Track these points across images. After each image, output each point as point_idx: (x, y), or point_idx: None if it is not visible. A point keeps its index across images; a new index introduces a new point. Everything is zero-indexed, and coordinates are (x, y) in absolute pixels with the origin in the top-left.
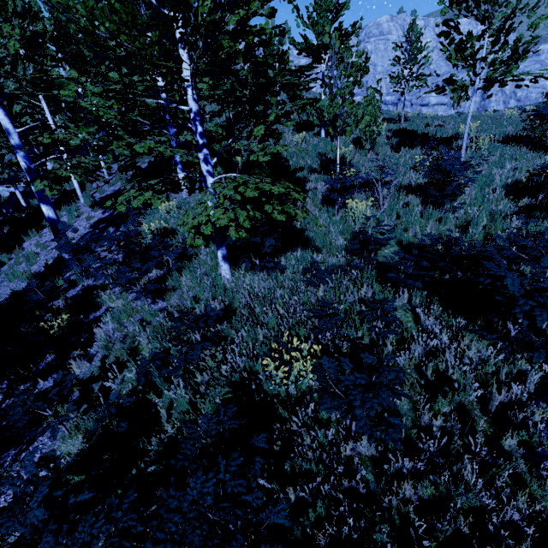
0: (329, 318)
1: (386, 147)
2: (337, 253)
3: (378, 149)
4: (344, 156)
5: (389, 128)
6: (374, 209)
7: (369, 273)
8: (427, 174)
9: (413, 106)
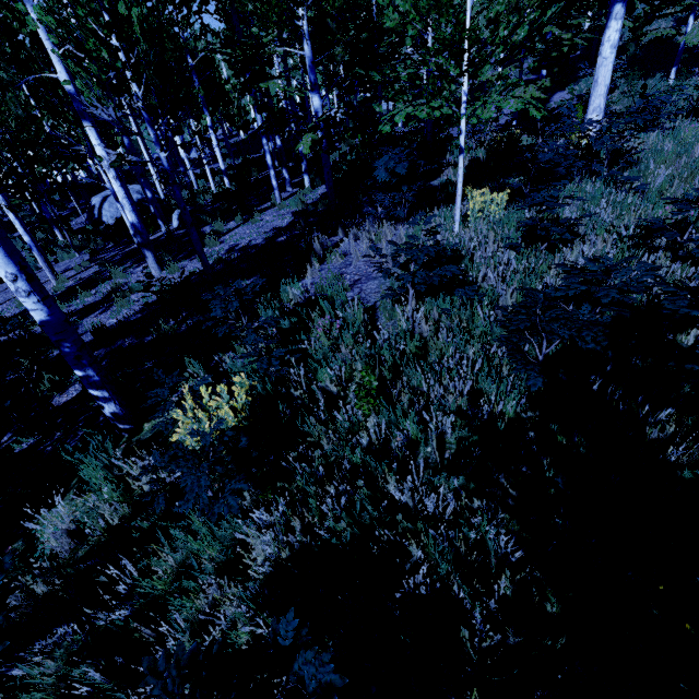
0: None
1: None
2: None
3: None
4: None
5: None
6: None
7: None
8: None
9: None
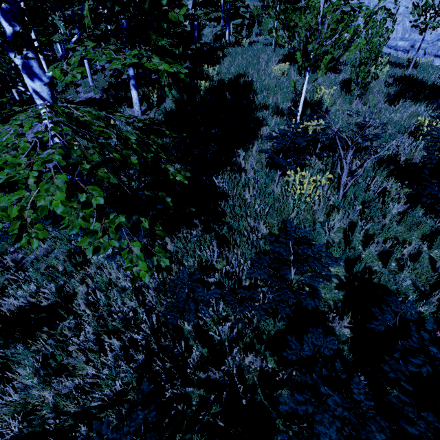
0: (141, 435)
1: (380, 97)
2: (241, 260)
3: (368, 97)
4: (322, 99)
5: (391, 73)
6: (328, 191)
7: (270, 325)
8: (436, 158)
9: (426, 56)
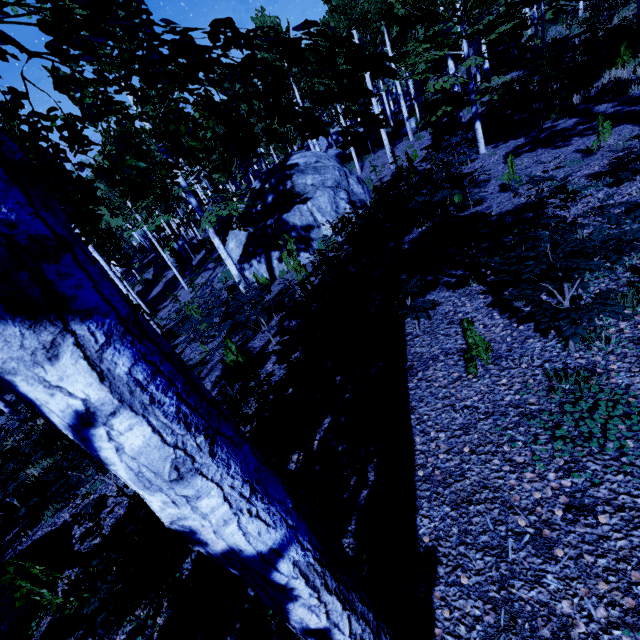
0: None
1: None
2: None
3: None
4: None
5: None
6: None
7: None
8: None
9: None
